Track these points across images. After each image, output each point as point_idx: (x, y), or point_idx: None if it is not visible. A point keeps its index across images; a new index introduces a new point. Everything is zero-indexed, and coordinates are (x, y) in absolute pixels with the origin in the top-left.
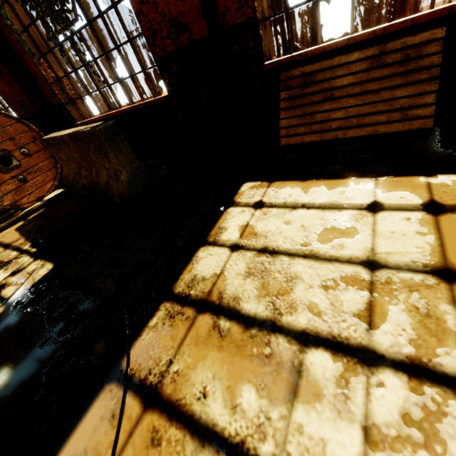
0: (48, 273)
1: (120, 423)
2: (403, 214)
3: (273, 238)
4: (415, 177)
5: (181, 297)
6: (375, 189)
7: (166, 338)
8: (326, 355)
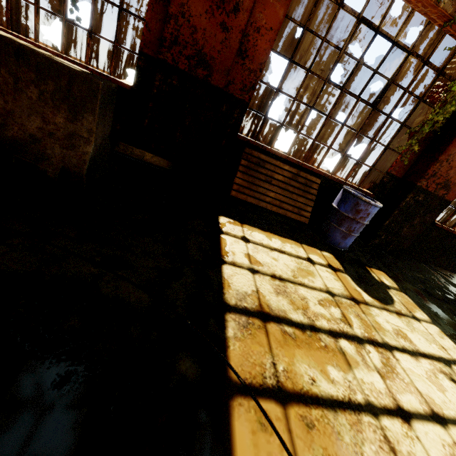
0: None
1: (274, 427)
2: (324, 268)
3: (274, 268)
4: (316, 249)
5: (240, 309)
6: (305, 250)
7: (255, 345)
8: (346, 342)
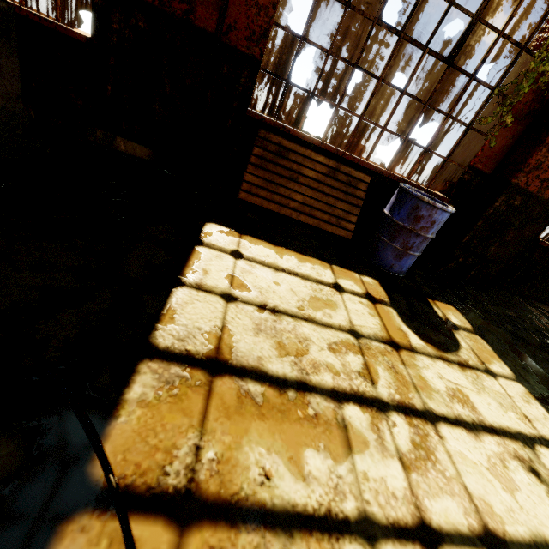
0: None
1: None
2: (357, 298)
3: (270, 296)
4: (353, 272)
5: (174, 354)
6: (333, 273)
7: (174, 415)
8: (357, 408)
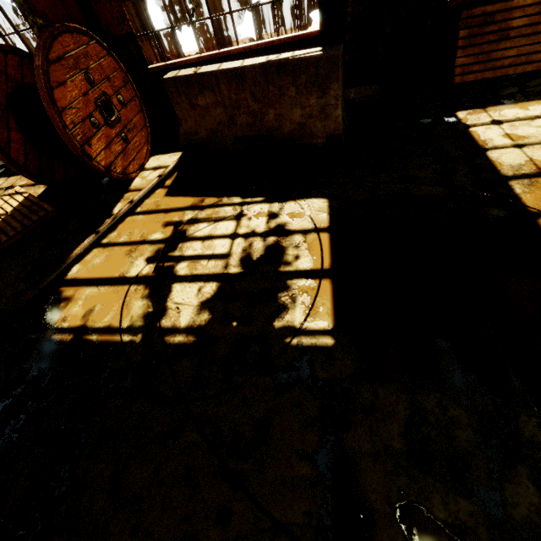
0: (330, 203)
1: None
2: None
3: None
4: None
5: (519, 176)
6: None
7: None
8: None
